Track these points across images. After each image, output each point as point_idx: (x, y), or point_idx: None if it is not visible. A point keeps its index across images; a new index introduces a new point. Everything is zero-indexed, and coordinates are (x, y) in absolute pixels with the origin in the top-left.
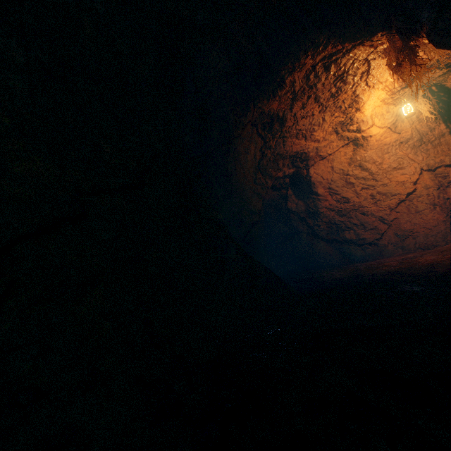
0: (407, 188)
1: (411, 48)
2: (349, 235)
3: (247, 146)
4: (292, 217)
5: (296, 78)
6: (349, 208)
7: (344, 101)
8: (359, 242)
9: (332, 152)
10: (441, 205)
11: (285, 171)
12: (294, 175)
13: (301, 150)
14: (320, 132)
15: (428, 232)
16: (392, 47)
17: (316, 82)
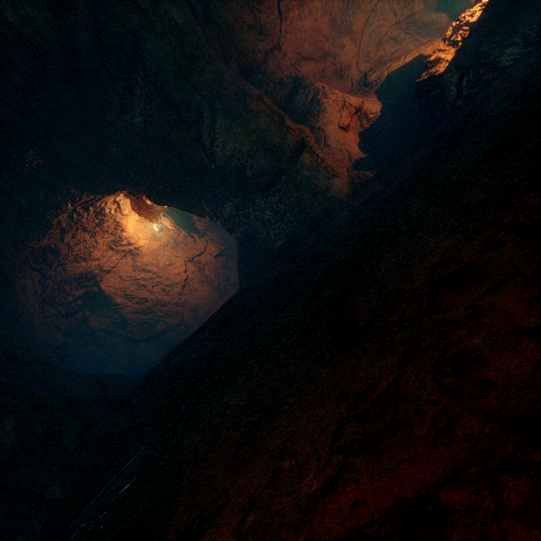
0: (183, 276)
1: (143, 203)
2: (161, 326)
3: (23, 283)
4: (100, 335)
5: (61, 218)
6: (150, 305)
7: (109, 227)
8: (170, 328)
9: (115, 265)
10: (206, 281)
11: (74, 294)
12: (86, 295)
13: (85, 271)
14: (97, 251)
15: (207, 301)
16: (131, 198)
17: (80, 218)
